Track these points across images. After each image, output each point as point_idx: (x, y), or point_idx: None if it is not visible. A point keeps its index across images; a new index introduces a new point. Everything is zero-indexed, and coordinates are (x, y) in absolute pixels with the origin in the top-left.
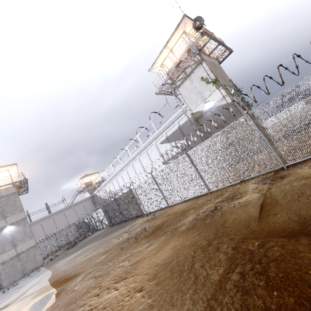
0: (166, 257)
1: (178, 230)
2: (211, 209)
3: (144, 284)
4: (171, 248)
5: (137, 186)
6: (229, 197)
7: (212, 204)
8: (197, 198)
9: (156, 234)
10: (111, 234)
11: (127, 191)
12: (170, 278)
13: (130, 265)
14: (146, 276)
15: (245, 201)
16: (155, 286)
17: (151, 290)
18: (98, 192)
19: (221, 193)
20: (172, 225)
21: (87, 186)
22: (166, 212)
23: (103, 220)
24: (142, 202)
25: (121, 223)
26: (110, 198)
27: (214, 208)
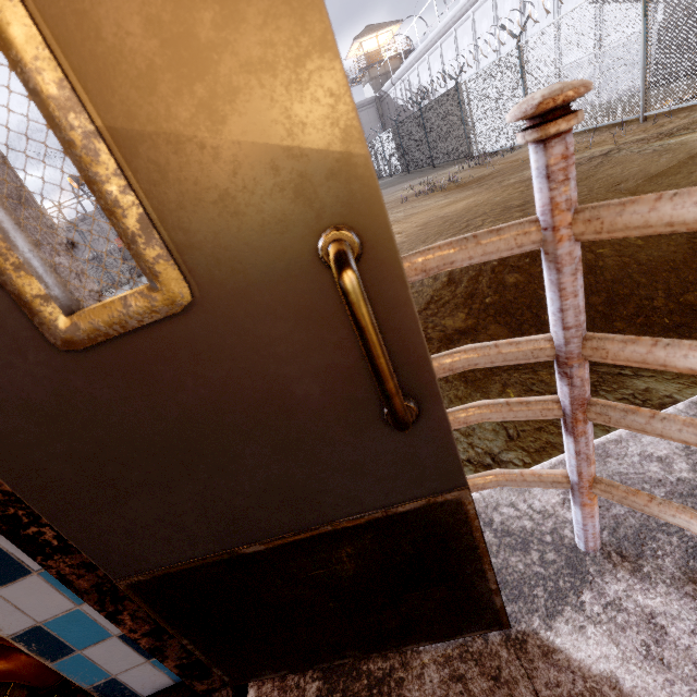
0: (451, 210)
1: (502, 183)
2: (595, 155)
3: (407, 229)
4: (467, 202)
5: (474, 77)
6: (666, 132)
7: (612, 146)
8: (603, 132)
9: (465, 188)
10: (399, 185)
11: (449, 90)
12: (439, 226)
13: (403, 216)
14: (414, 224)
15: (676, 143)
16: (418, 231)
17: (412, 233)
18: (393, 87)
19: (665, 123)
20: (502, 177)
21: (369, 66)
22: (516, 155)
23: (391, 159)
24: (475, 125)
25: (425, 170)
26: (416, 107)
27: (603, 153)
